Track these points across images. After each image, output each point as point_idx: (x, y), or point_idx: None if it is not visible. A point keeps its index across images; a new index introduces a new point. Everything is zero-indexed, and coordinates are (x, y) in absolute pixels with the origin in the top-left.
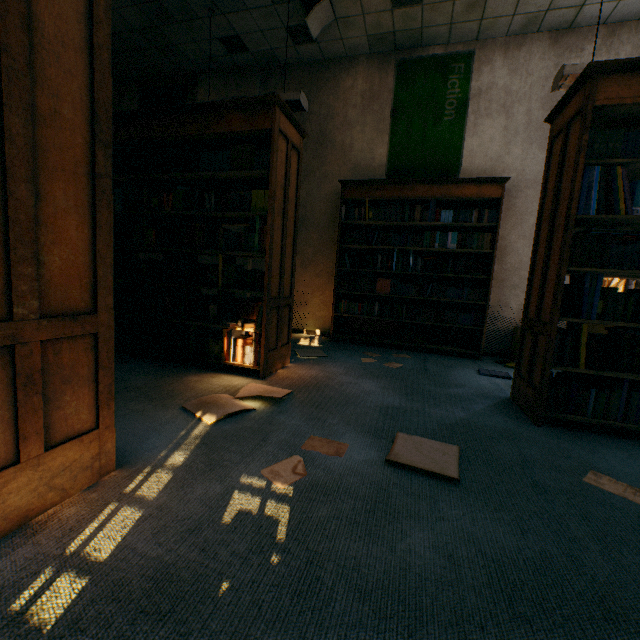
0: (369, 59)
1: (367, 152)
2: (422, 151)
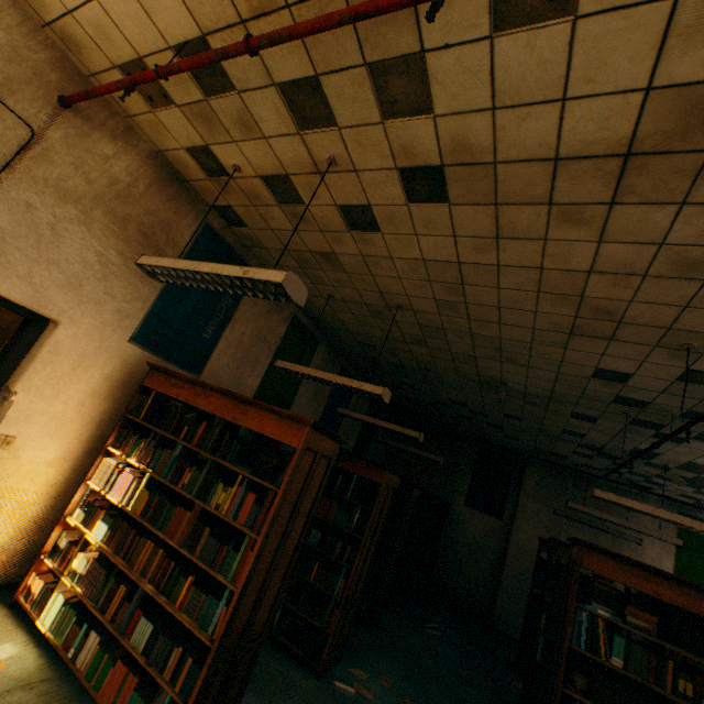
0: (657, 501)
1: (655, 560)
2: (702, 578)
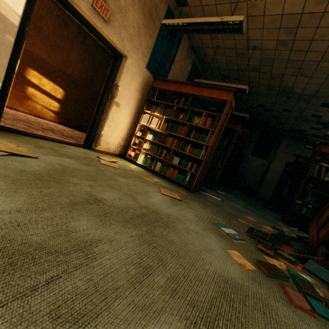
0: None
1: None
2: None
